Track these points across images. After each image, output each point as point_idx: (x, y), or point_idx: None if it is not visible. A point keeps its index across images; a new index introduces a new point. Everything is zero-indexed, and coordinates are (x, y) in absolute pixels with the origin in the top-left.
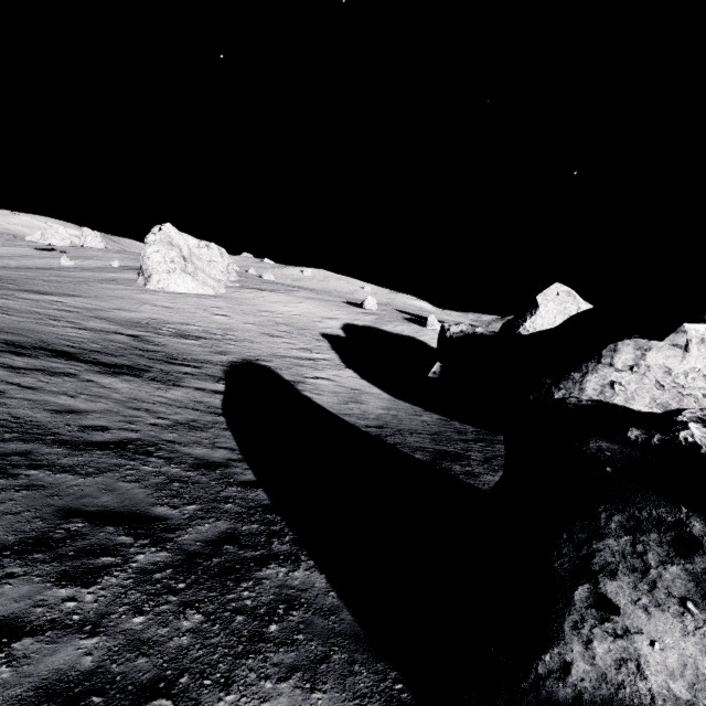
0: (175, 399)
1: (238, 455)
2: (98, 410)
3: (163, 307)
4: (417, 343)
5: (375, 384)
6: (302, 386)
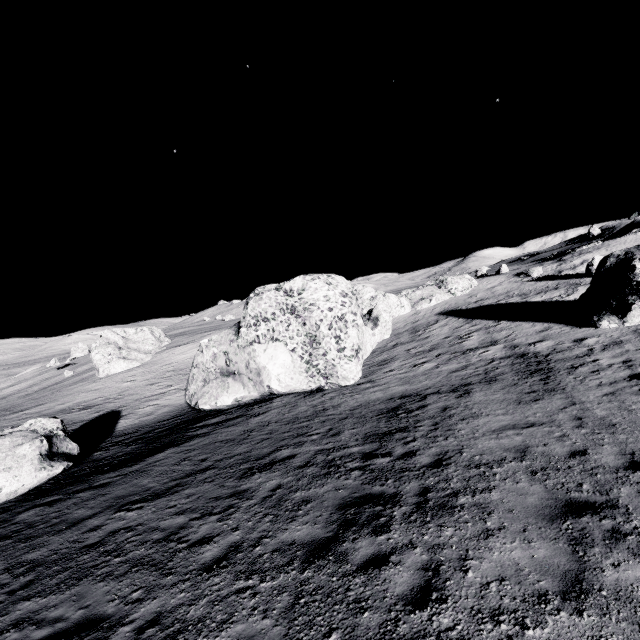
0: None
1: None
2: None
3: (94, 390)
4: None
5: None
6: (126, 416)
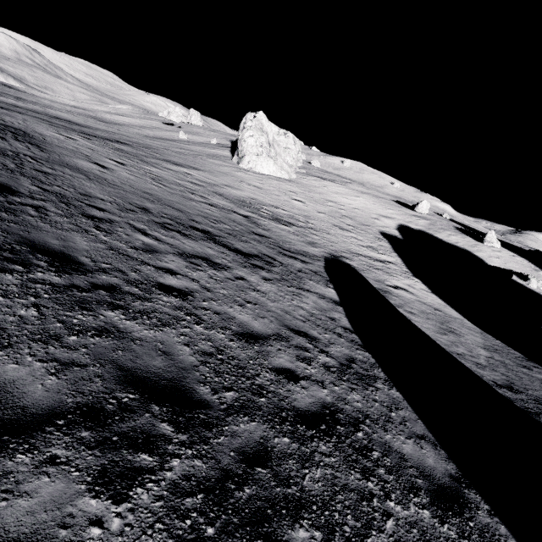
0: (314, 314)
1: (449, 461)
2: (272, 335)
3: (256, 187)
4: (473, 258)
5: (448, 303)
6: (392, 299)
